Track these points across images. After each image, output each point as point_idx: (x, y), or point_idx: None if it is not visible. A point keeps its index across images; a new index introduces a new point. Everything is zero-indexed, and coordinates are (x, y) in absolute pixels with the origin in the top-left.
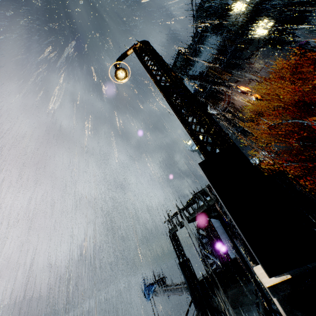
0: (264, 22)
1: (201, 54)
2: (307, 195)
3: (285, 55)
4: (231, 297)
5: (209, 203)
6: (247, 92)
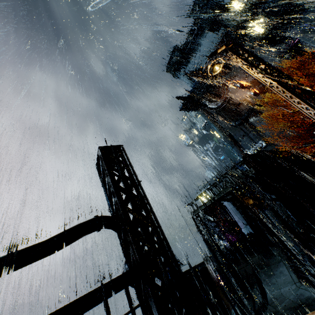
0: (260, 21)
1: (197, 50)
2: (305, 177)
3: (280, 52)
4: (257, 262)
5: (237, 182)
6: (245, 86)
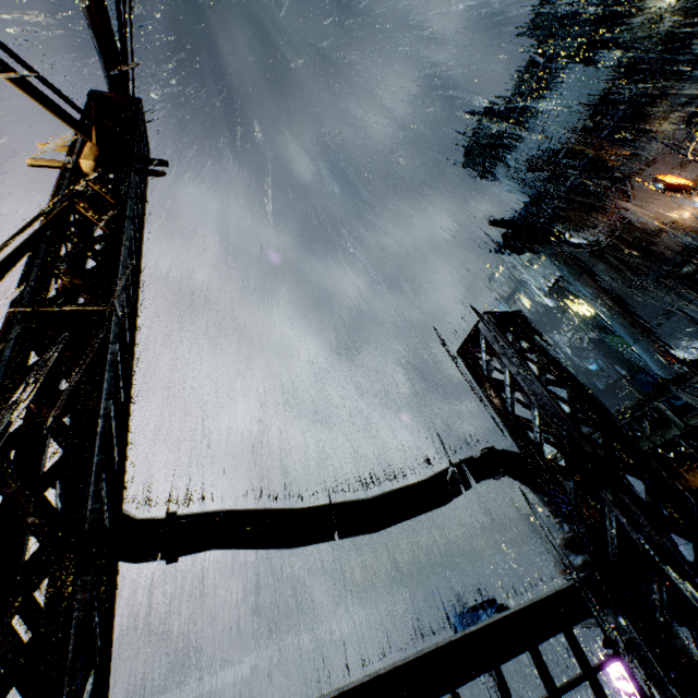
0: None
1: (542, 112)
2: None
3: None
4: None
5: (690, 421)
6: (681, 188)
